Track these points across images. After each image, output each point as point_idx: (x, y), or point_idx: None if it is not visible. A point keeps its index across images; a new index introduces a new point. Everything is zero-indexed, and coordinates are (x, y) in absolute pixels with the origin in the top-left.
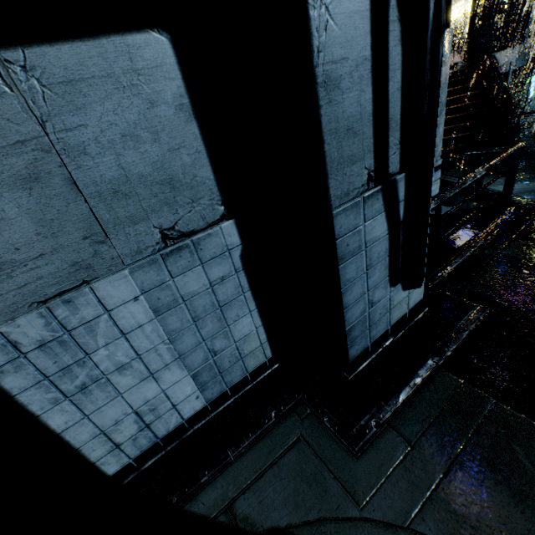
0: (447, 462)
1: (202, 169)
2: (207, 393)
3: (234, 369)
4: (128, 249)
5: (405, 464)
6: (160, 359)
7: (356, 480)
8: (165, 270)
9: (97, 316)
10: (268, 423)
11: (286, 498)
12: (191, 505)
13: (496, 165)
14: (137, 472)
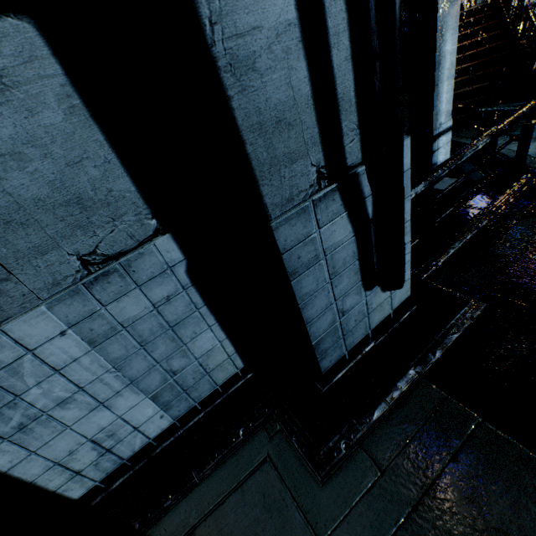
0: (419, 493)
1: (118, 181)
2: (173, 411)
3: (201, 385)
4: (41, 282)
5: (372, 493)
6: (109, 388)
7: (319, 510)
8: (93, 299)
9: (18, 357)
10: (236, 441)
11: (246, 528)
12: (154, 530)
13: (503, 130)
14: (105, 493)
